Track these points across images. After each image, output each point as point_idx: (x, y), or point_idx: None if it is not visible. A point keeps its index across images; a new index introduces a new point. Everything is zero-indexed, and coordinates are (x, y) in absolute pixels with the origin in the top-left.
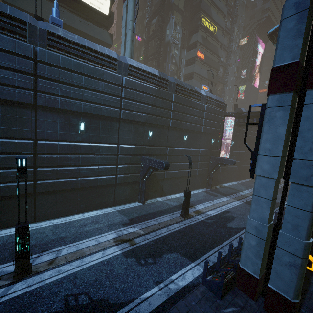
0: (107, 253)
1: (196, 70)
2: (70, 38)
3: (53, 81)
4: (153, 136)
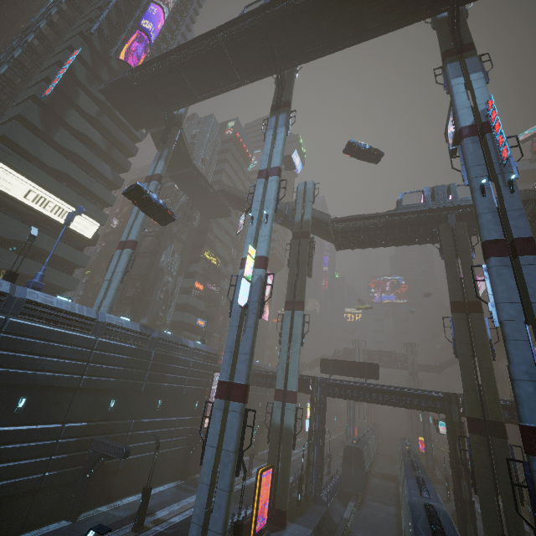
0: None
1: (192, 302)
2: (49, 303)
3: (9, 350)
4: (116, 406)
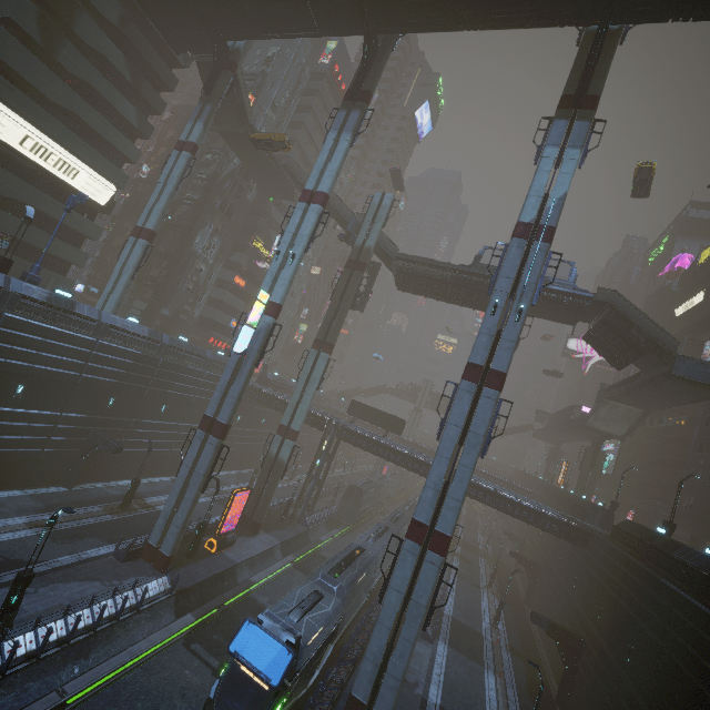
0: (20, 533)
1: (228, 300)
2: (46, 300)
3: (6, 343)
4: (116, 405)
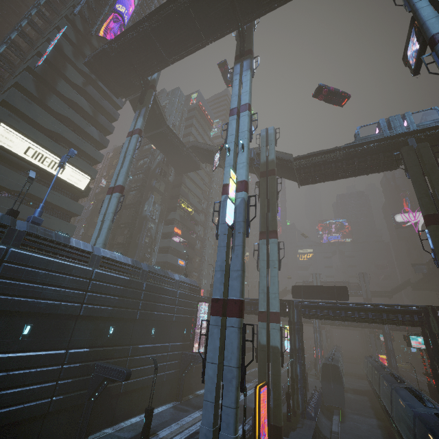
0: None
1: (173, 245)
2: (48, 236)
3: (12, 279)
4: (115, 333)
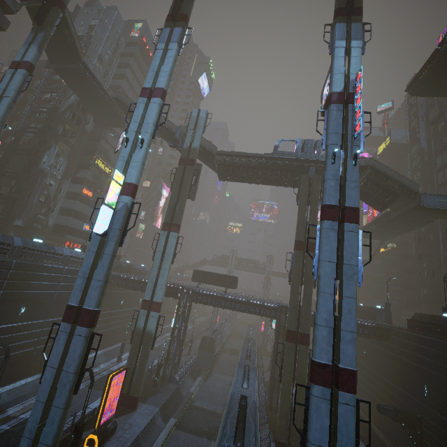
0: None
1: (79, 208)
2: None
3: None
4: None
